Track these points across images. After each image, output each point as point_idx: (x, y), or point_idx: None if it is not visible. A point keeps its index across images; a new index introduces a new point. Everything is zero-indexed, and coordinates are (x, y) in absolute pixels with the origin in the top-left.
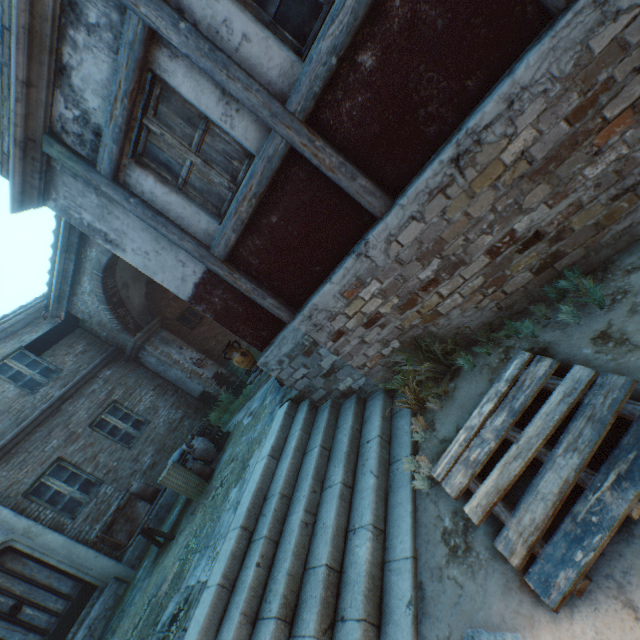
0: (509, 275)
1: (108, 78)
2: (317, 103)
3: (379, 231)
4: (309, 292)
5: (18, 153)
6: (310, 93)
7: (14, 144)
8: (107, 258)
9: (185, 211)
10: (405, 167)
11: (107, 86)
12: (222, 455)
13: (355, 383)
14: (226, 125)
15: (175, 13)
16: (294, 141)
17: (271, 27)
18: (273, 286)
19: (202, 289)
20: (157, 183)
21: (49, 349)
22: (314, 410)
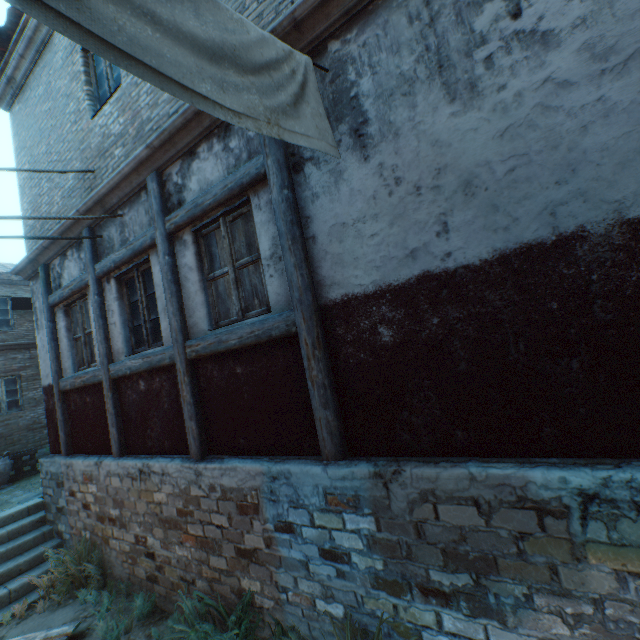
0: (139, 562)
1: (75, 276)
2: (123, 377)
3: (108, 463)
4: (82, 451)
5: (28, 260)
6: (118, 371)
7: (28, 257)
8: None
9: (66, 350)
10: (136, 445)
11: (73, 277)
12: (6, 487)
13: (66, 533)
14: (95, 341)
15: (98, 290)
16: (104, 381)
17: (130, 329)
18: (73, 428)
19: (51, 389)
20: (65, 327)
21: (24, 309)
22: (41, 523)
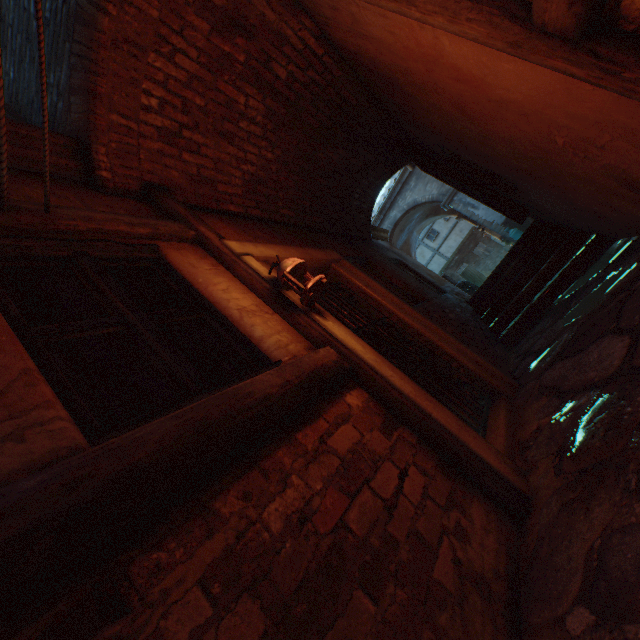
0: None
1: None
2: None
3: None
4: None
5: None
6: None
7: None
8: (400, 215)
9: None
10: None
11: None
12: None
13: None
14: None
15: None
16: None
17: None
18: None
19: None
20: None
21: None
22: None
